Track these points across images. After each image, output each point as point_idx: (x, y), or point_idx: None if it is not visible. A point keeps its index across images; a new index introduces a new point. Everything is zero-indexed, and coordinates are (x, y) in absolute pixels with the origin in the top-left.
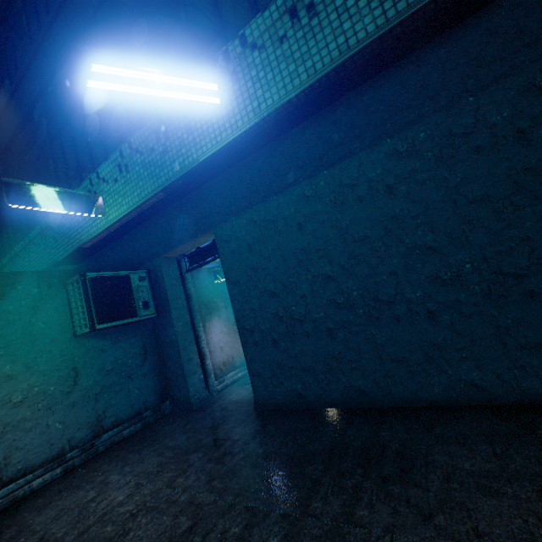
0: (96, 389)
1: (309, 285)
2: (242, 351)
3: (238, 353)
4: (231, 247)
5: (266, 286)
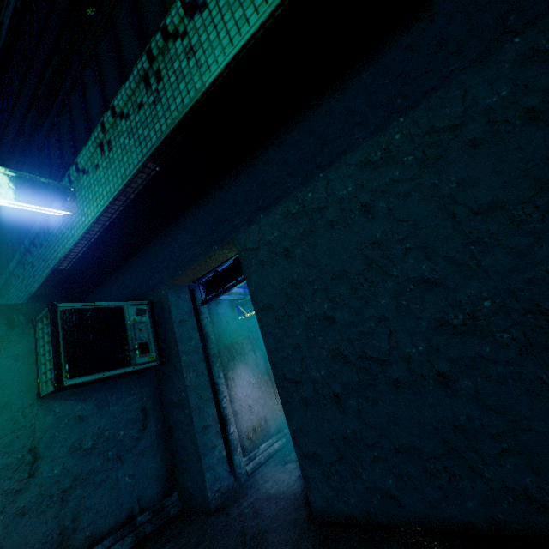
0: (65, 482)
1: (392, 299)
2: (277, 409)
3: (272, 413)
4: (259, 257)
5: (316, 308)
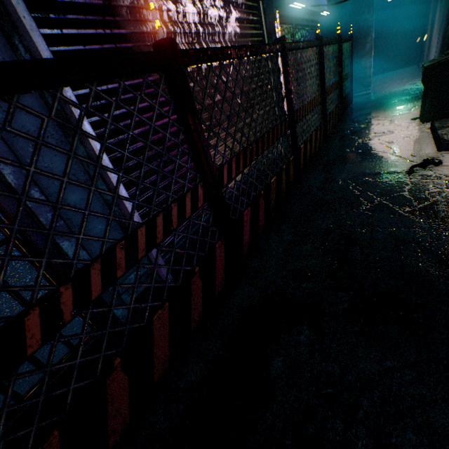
0: None
1: None
2: None
3: None
4: None
5: None
